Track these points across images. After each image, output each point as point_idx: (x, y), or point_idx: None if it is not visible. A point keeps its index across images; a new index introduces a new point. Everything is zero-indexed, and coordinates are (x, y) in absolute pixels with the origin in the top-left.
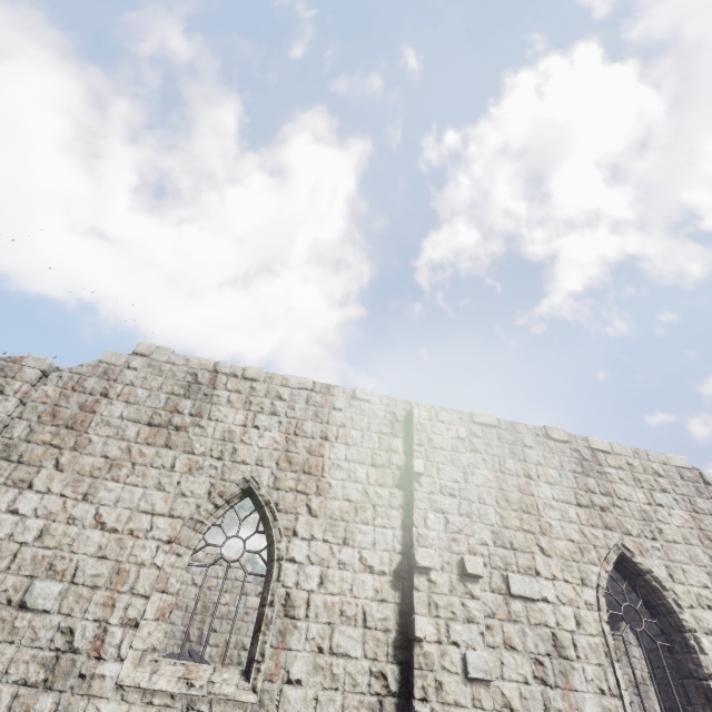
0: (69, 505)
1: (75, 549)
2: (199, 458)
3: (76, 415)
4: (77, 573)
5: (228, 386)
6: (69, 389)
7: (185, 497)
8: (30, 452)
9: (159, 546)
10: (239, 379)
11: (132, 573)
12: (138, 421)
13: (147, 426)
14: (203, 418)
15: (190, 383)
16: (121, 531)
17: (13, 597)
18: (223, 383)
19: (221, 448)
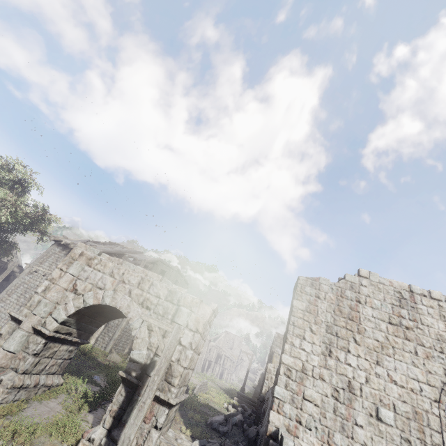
0: (372, 366)
1: (387, 393)
2: (429, 350)
3: (350, 312)
4: (395, 407)
5: (423, 303)
6: (340, 296)
7: (432, 374)
8: (340, 331)
9: (431, 402)
10: (428, 299)
11: (424, 415)
12: (383, 320)
13: (390, 324)
14: (418, 323)
15: (399, 298)
16: (406, 388)
17: (371, 413)
18: (419, 300)
19: (440, 346)
